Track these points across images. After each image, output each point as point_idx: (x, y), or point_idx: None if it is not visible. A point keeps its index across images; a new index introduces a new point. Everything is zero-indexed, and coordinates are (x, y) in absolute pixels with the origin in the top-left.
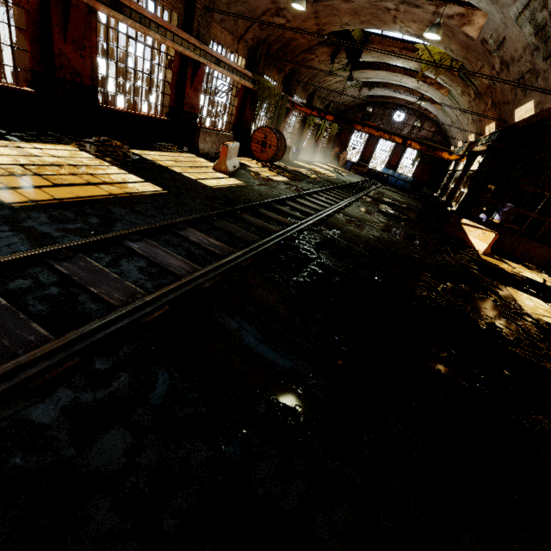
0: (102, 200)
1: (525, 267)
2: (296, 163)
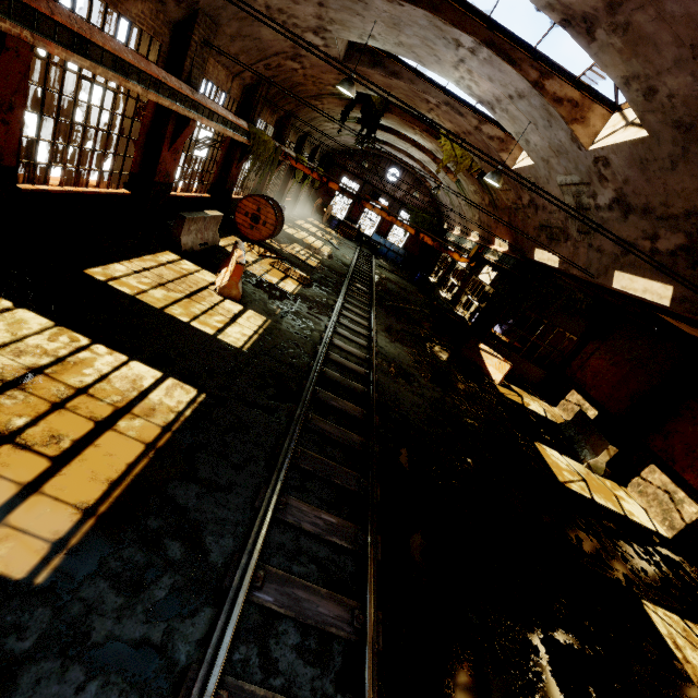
0: (148, 473)
1: (526, 391)
2: (283, 229)
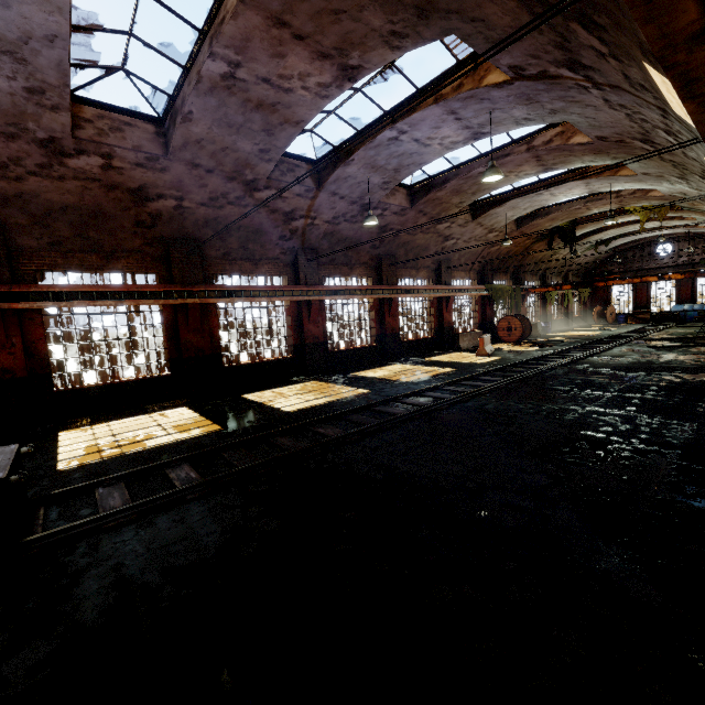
0: (435, 376)
1: None
2: (548, 335)
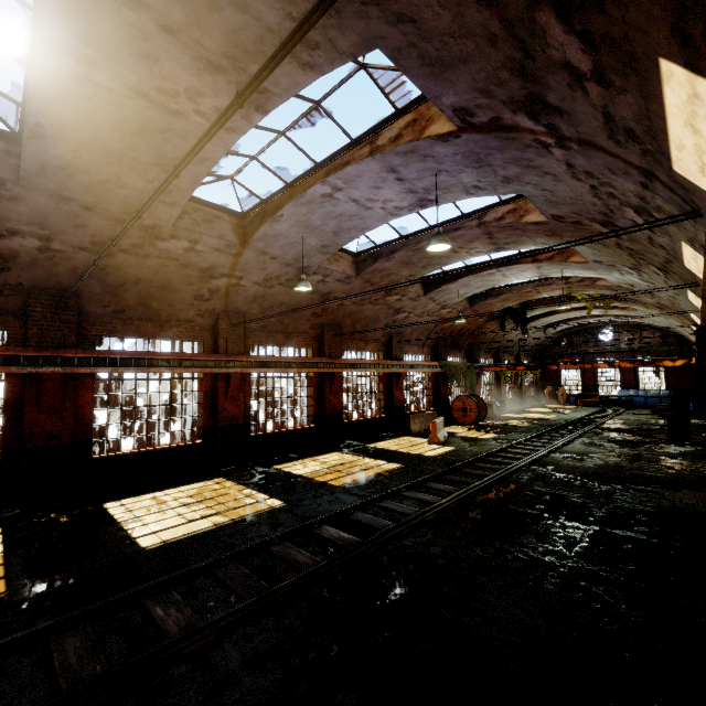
0: (374, 477)
1: None
2: (504, 416)
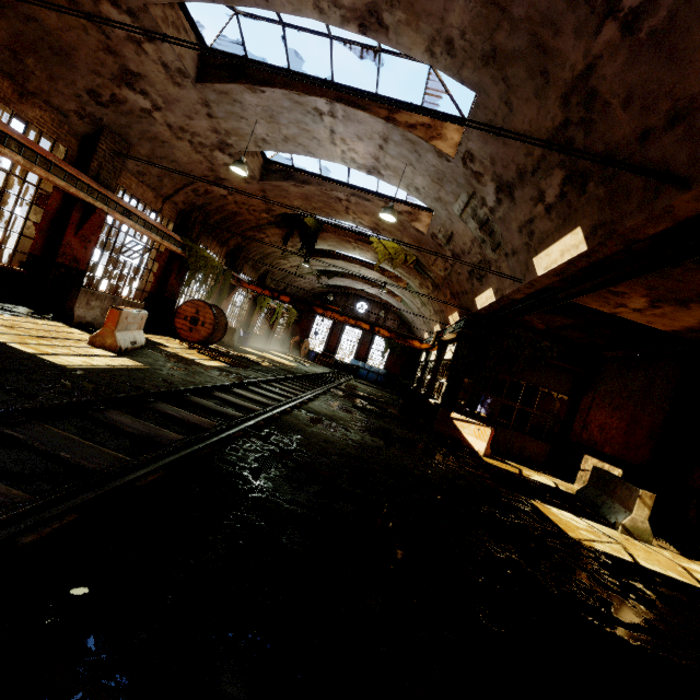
0: None
1: (529, 468)
2: (244, 348)
